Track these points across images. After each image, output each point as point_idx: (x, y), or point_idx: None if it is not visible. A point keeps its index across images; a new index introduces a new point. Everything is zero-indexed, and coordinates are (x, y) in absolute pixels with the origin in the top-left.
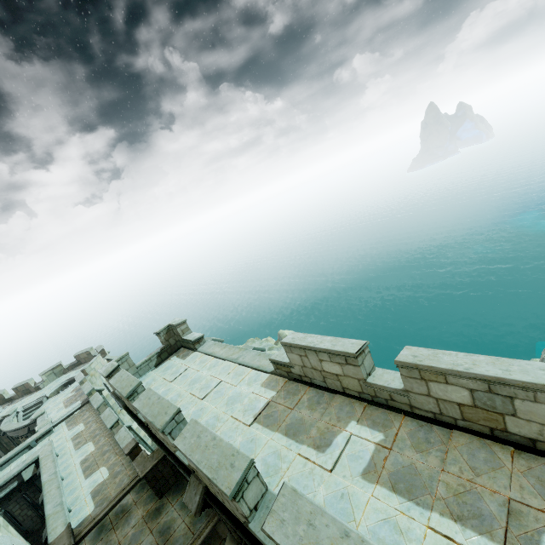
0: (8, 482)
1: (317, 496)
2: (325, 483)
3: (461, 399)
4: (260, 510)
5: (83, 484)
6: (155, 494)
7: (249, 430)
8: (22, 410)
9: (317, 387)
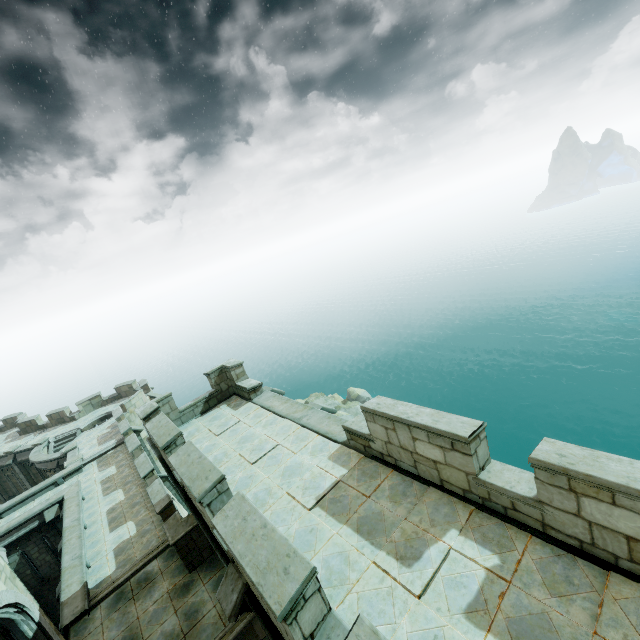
0: (29, 520)
1: (397, 632)
2: (410, 614)
3: (633, 531)
4: (317, 639)
5: (107, 537)
6: (185, 566)
7: (308, 515)
8: (54, 441)
9: (403, 473)
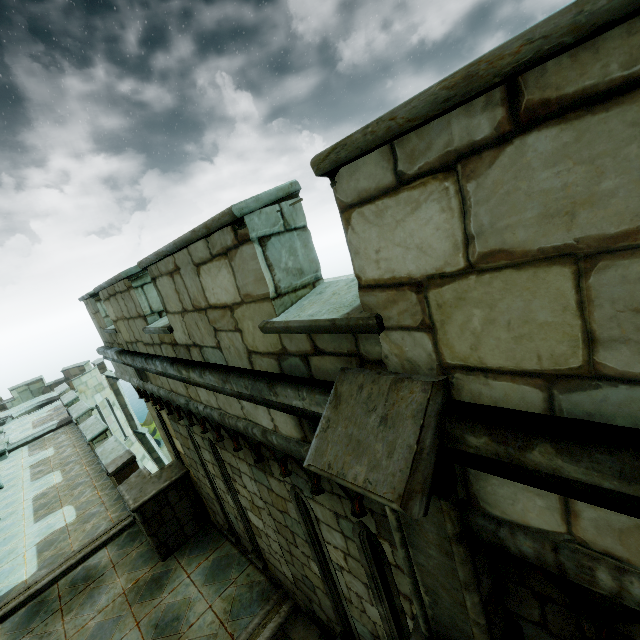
0: None
1: None
2: None
3: None
4: None
5: (29, 529)
6: (155, 549)
7: None
8: None
9: None
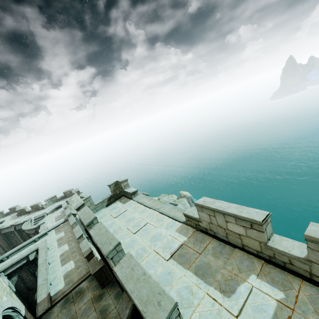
0: (21, 259)
1: None
2: None
3: None
4: None
5: (60, 269)
6: (99, 285)
7: (167, 264)
8: (34, 219)
9: (219, 240)
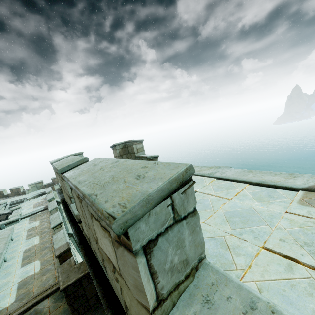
0: None
1: None
2: None
3: None
4: None
5: (17, 271)
6: (71, 312)
7: None
8: (9, 204)
9: None
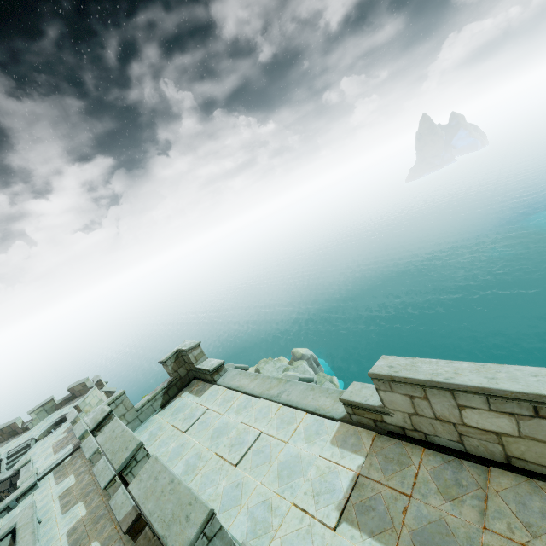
0: None
1: None
2: None
3: None
4: None
5: None
6: None
7: (336, 541)
8: (6, 457)
9: (441, 451)
